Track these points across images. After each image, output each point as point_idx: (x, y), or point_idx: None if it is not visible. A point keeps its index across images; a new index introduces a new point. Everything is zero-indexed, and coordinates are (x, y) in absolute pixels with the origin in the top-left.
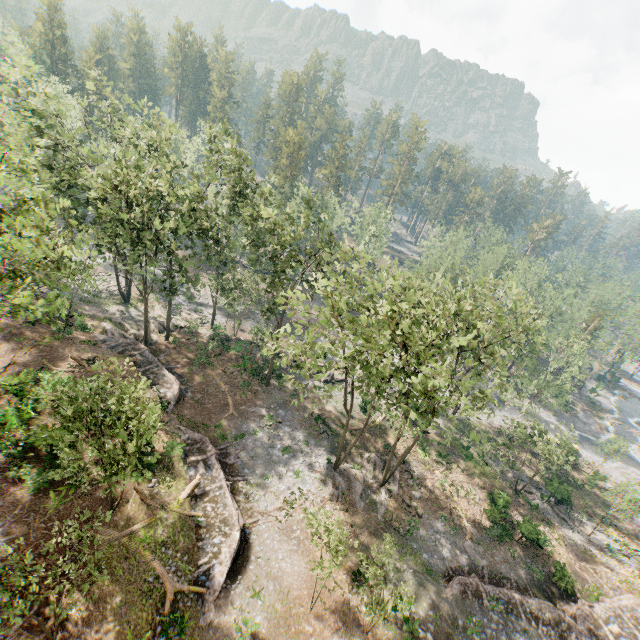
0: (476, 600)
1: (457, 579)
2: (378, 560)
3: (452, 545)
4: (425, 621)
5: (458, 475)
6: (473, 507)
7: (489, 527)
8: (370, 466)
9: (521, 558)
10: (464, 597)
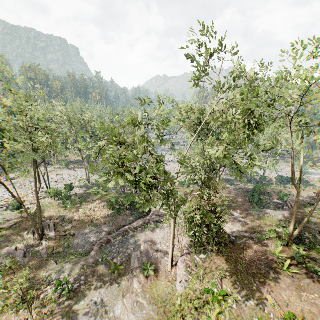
0: (108, 244)
1: (96, 244)
2: (2, 277)
3: (96, 233)
4: (79, 278)
5: (93, 204)
6: (104, 211)
7: (111, 212)
8: (29, 236)
9: (130, 214)
10: (101, 248)
